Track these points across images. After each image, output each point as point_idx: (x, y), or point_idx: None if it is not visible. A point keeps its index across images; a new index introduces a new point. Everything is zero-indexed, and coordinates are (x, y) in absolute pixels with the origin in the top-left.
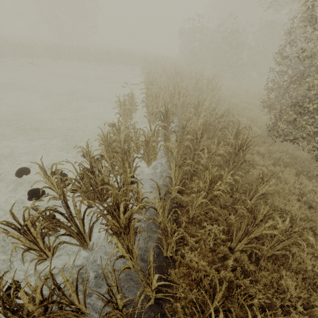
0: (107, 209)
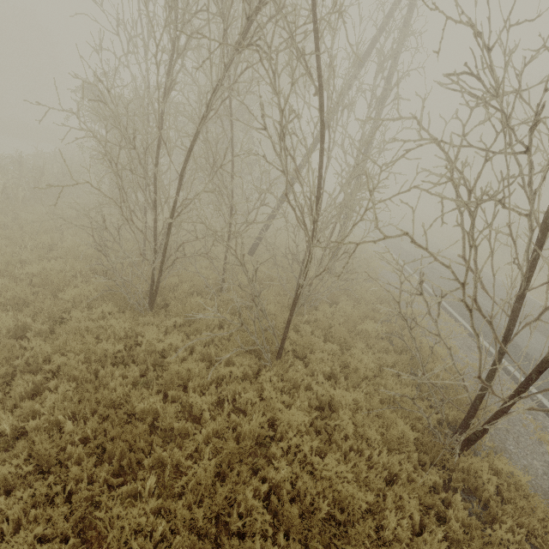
0: None
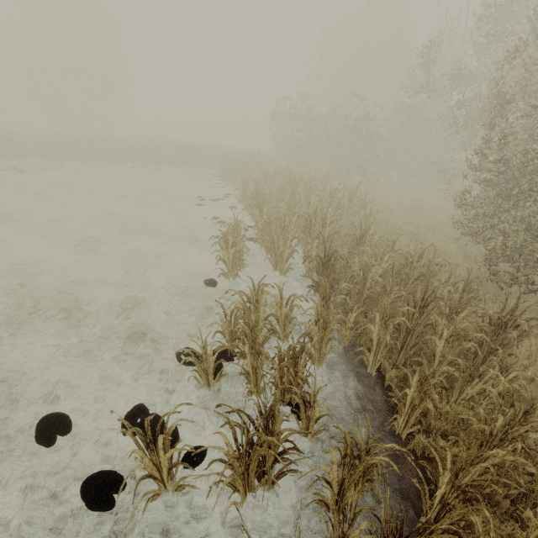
0: None
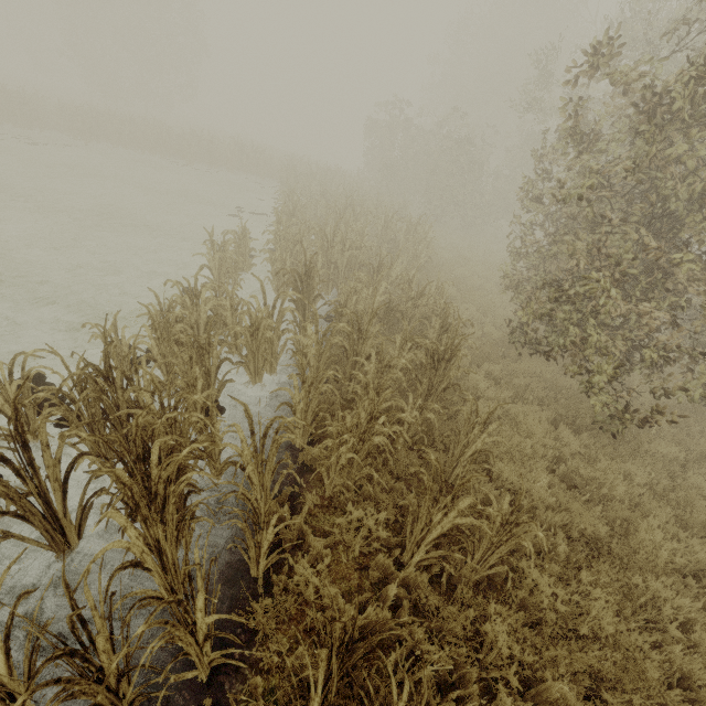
0: (121, 457)
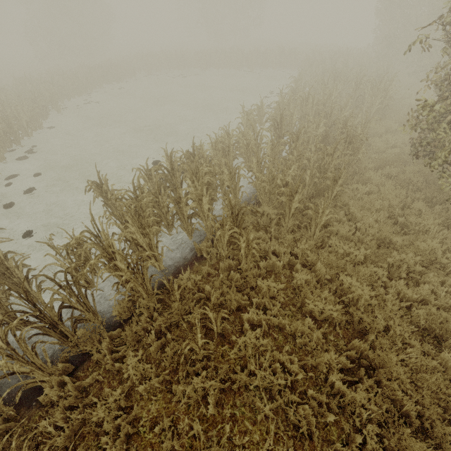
0: (192, 173)
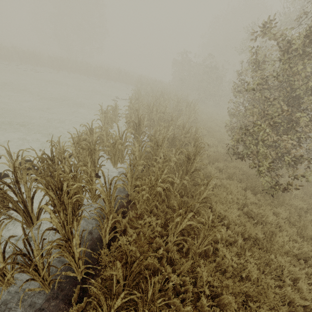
0: (52, 188)
